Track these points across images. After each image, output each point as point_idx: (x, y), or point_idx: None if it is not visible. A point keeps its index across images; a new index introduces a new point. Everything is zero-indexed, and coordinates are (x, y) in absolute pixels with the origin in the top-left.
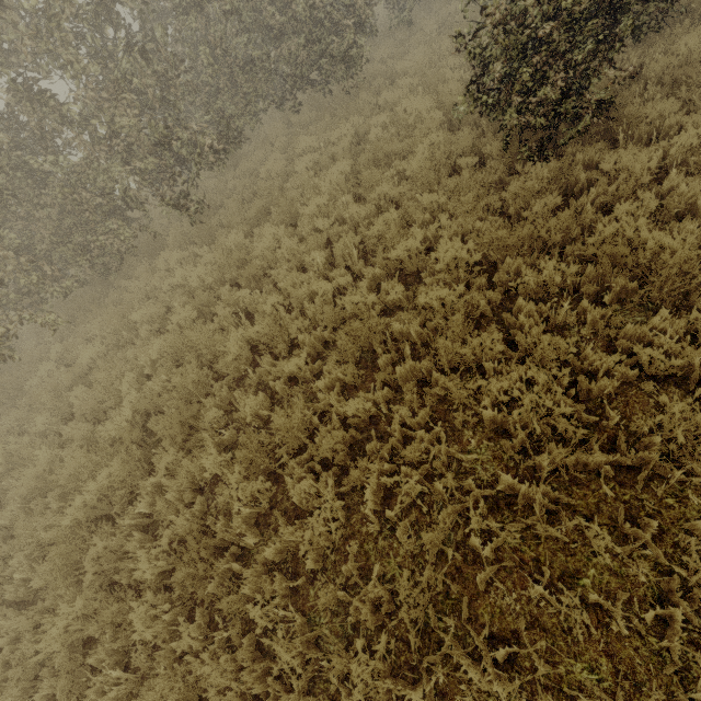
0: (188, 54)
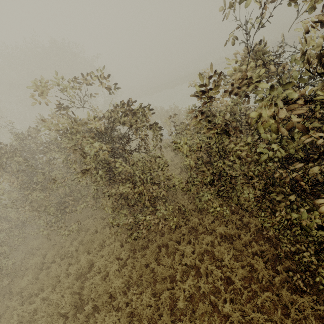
0: None
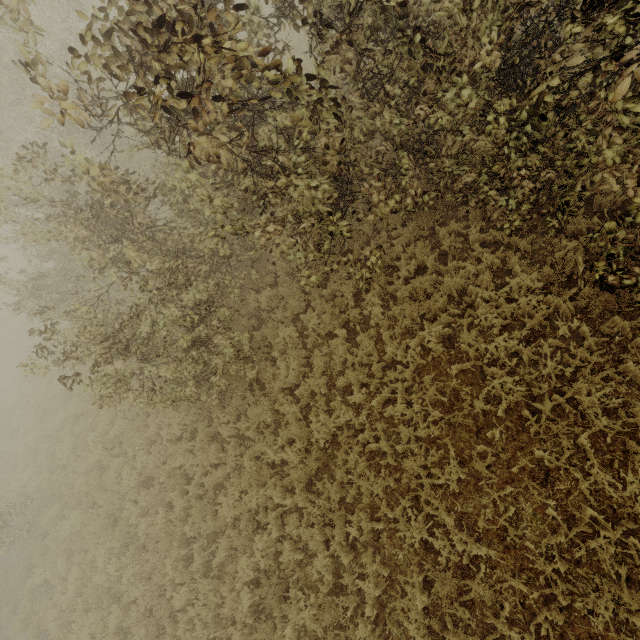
0: None
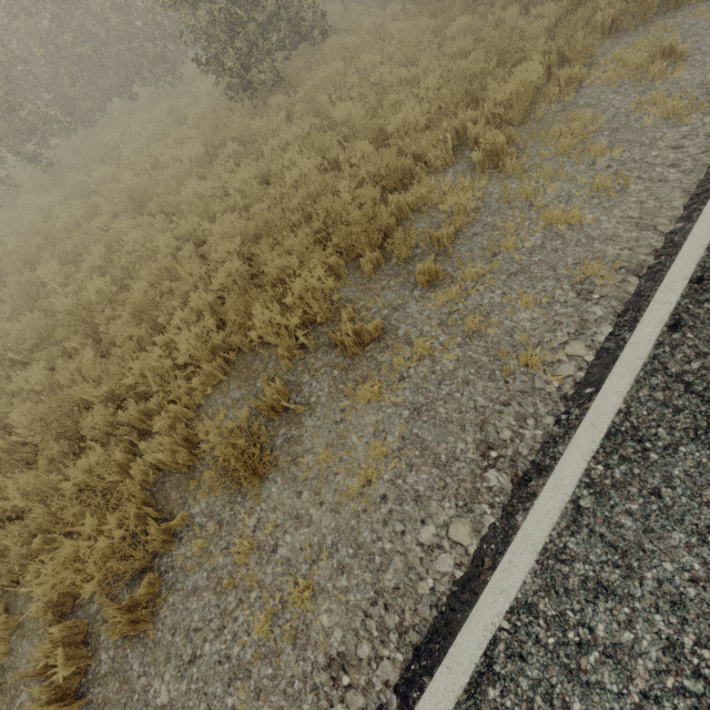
0: (34, 53)
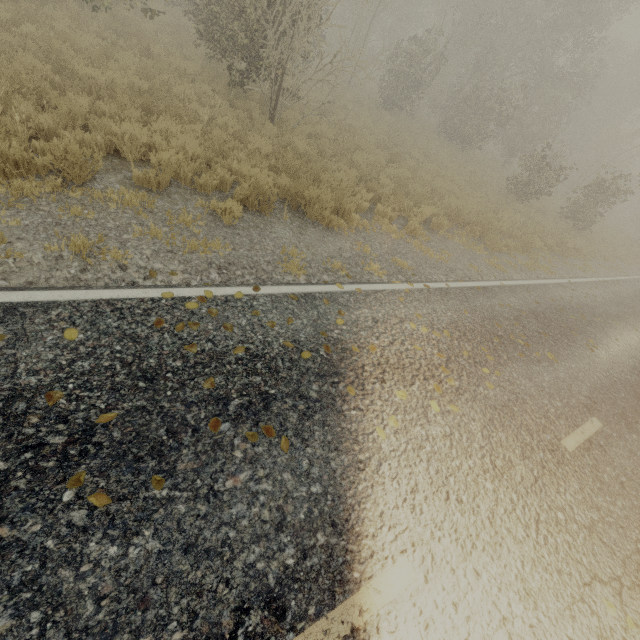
0: None
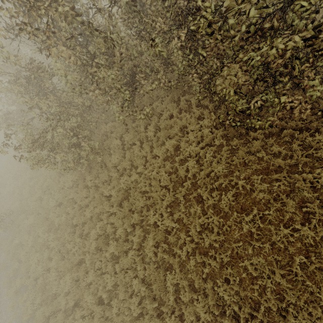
0: None
